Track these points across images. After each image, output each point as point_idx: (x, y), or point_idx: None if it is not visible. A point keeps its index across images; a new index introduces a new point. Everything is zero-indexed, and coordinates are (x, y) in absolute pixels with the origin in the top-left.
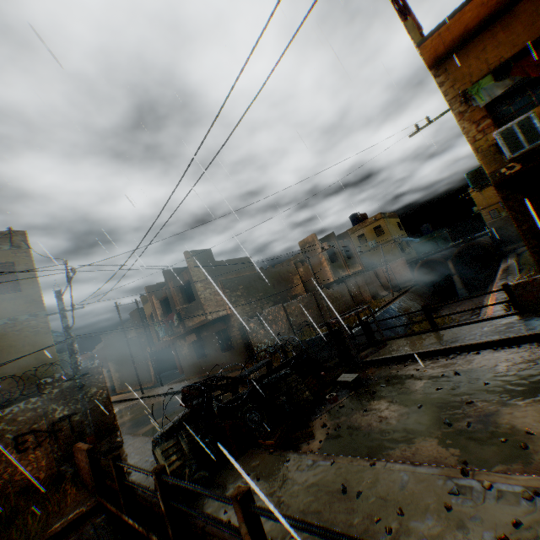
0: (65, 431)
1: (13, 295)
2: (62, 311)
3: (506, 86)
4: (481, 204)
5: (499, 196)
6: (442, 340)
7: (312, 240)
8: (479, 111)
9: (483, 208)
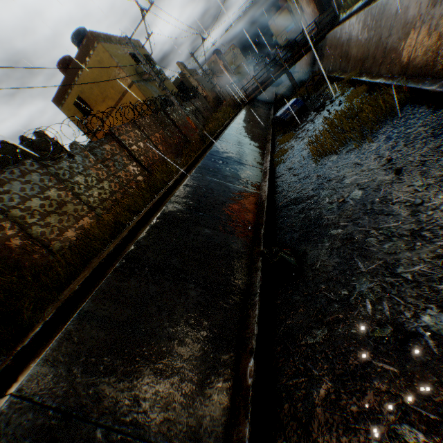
0: (208, 111)
1: None
2: (197, 61)
3: None
4: (277, 33)
5: None
6: None
7: (215, 60)
8: None
9: (278, 36)
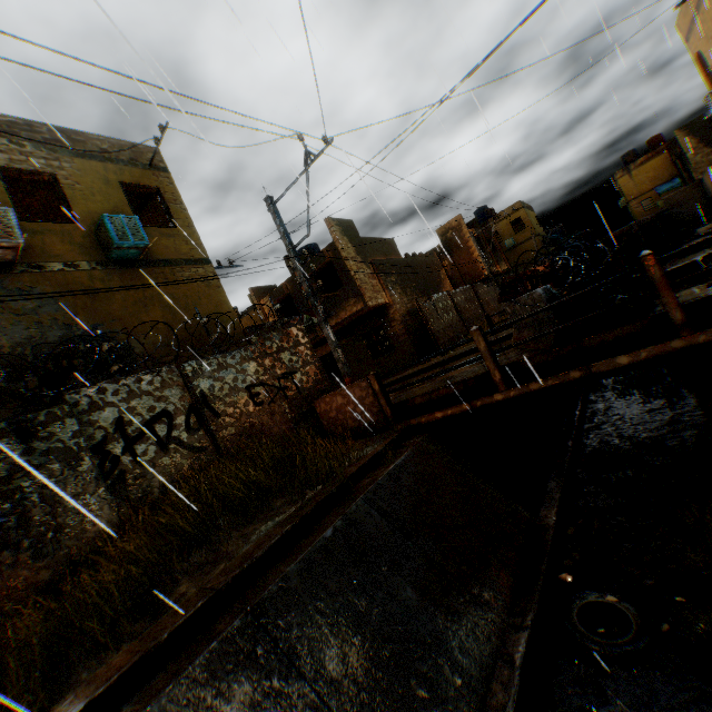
0: (289, 391)
1: (168, 231)
2: (281, 223)
3: None
4: (631, 193)
5: None
6: None
7: (457, 224)
8: None
9: (633, 198)
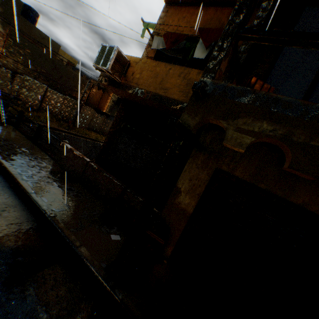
0: None
1: None
2: None
3: (164, 46)
4: None
5: (120, 106)
6: (2, 137)
7: None
8: (154, 53)
9: None
